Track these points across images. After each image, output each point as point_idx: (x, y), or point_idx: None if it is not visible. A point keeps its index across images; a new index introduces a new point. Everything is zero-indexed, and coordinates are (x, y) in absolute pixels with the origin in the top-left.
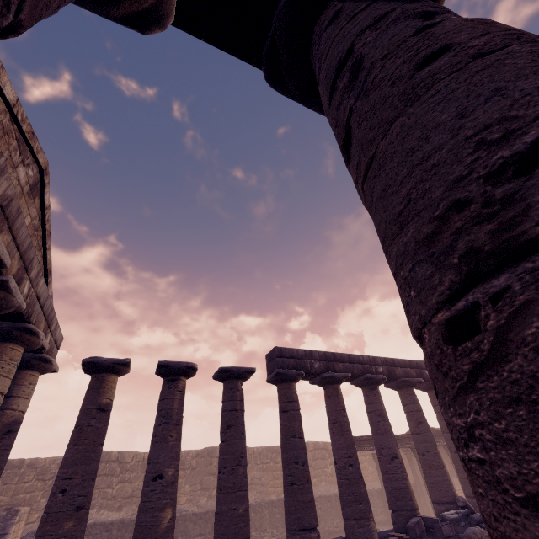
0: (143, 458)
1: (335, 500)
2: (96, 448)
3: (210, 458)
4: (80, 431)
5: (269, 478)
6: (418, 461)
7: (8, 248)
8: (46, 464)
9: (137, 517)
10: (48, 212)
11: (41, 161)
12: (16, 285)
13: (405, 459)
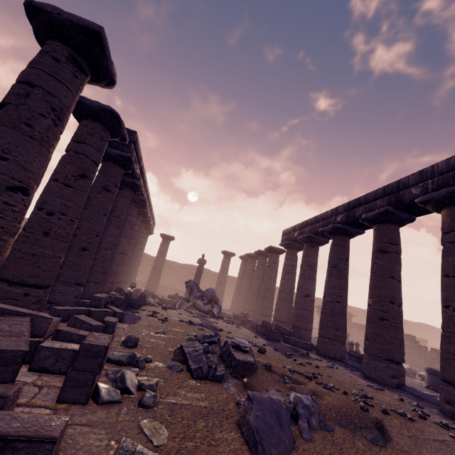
0: None
1: None
2: None
3: None
4: None
5: None
6: None
7: None
8: None
9: None
10: None
11: None
12: None
13: None
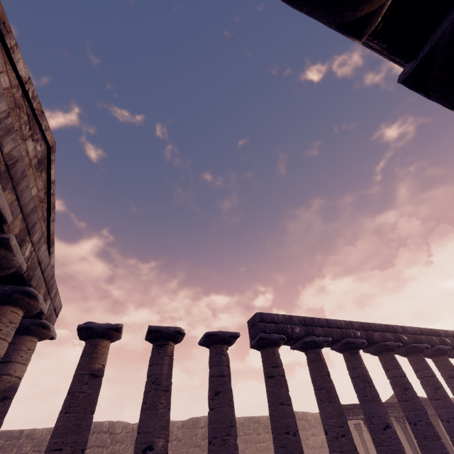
0: (132, 429)
1: None
2: (87, 416)
3: (195, 429)
4: (72, 398)
5: (253, 451)
6: (404, 432)
7: (12, 207)
8: (43, 435)
9: None
10: (53, 187)
11: (49, 139)
12: (17, 245)
13: None
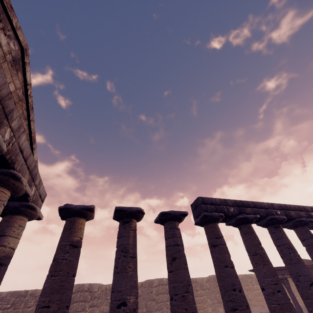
0: (105, 288)
1: None
2: (69, 278)
3: (151, 288)
4: (56, 264)
5: None
6: None
7: None
8: None
9: None
10: (30, 89)
11: (21, 39)
12: None
13: (291, 286)
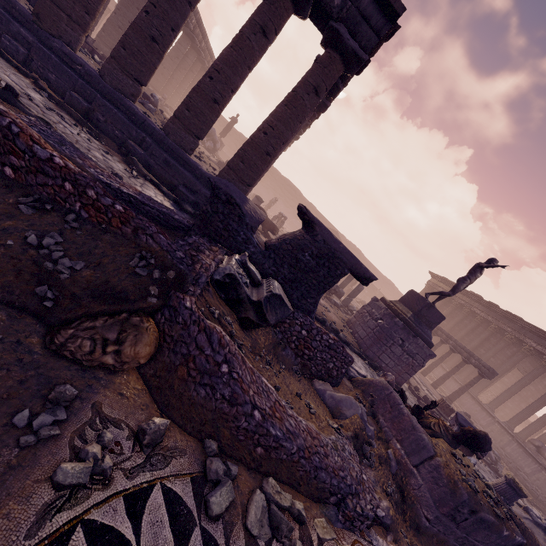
0: None
1: None
2: None
3: None
4: None
5: None
6: None
7: None
8: None
9: None
10: None
11: None
12: None
13: None
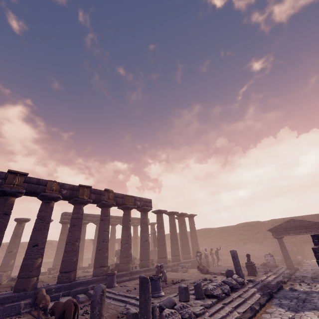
0: (3, 245)
1: (87, 260)
2: None
3: None
4: None
5: None
6: (118, 247)
7: None
8: None
9: (2, 262)
10: None
11: None
12: None
13: None
